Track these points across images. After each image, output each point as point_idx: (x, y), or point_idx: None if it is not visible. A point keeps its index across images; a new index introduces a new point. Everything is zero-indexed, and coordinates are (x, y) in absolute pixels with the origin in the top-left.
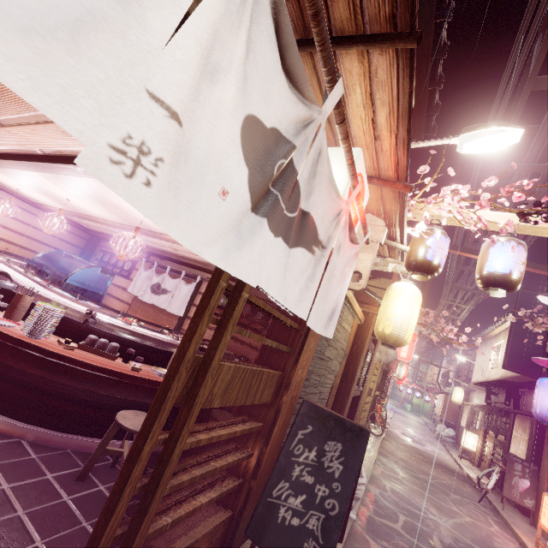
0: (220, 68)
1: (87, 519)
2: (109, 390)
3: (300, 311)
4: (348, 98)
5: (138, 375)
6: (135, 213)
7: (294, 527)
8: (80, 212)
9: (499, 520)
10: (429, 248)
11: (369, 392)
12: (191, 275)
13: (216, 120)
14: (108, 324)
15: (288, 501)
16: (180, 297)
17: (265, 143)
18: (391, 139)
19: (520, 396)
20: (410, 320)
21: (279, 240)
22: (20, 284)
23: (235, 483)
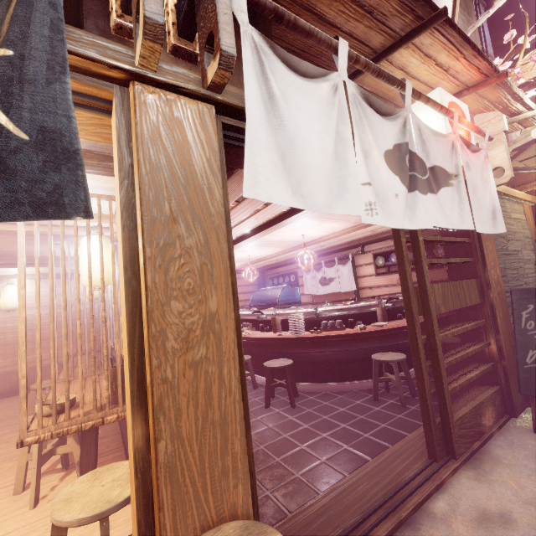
0: (368, 151)
1: (398, 414)
2: (356, 346)
3: (466, 226)
4: (407, 69)
5: (367, 331)
6: (293, 238)
7: None
8: (252, 260)
9: None
10: None
11: None
12: (341, 258)
13: (378, 171)
14: (326, 311)
15: None
16: (345, 277)
17: (395, 157)
18: (461, 62)
19: None
20: None
21: (428, 195)
22: (267, 314)
23: (488, 365)
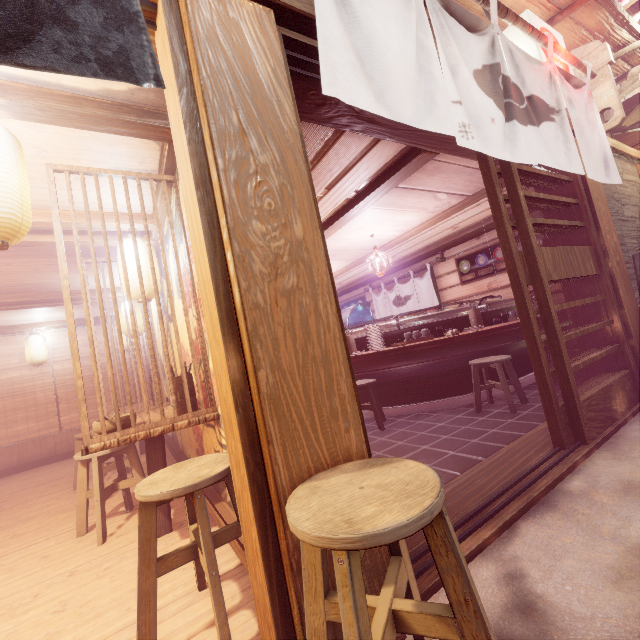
0: (454, 66)
1: (508, 419)
2: (449, 353)
3: (575, 169)
4: None
5: (460, 335)
6: (360, 243)
7: None
8: None
9: None
10: None
11: None
12: (417, 270)
13: (469, 90)
14: (408, 321)
15: None
16: (424, 292)
17: (486, 79)
18: None
19: None
20: None
21: (528, 127)
22: None
23: (613, 346)
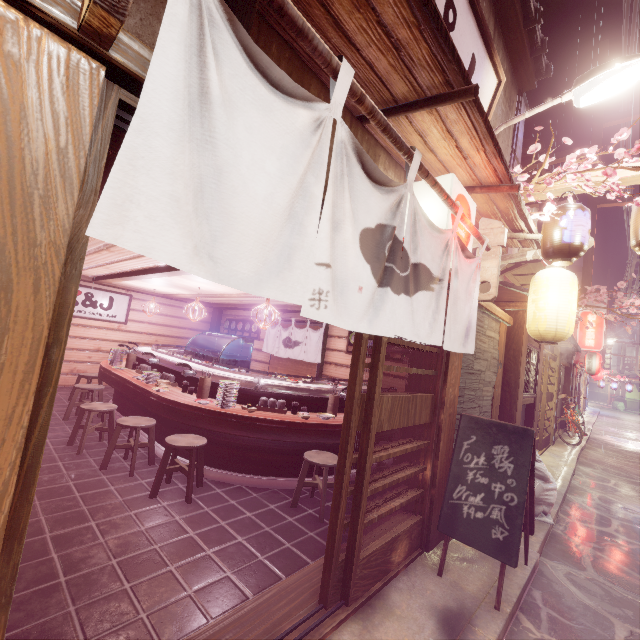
0: (340, 221)
1: (311, 531)
2: (291, 437)
3: (434, 340)
4: (427, 138)
5: (309, 422)
6: None
7: (480, 519)
8: (207, 293)
9: None
10: (564, 230)
11: (548, 397)
12: (315, 321)
13: (346, 252)
14: (271, 385)
15: (468, 500)
16: (312, 345)
17: (375, 239)
18: (481, 156)
19: None
20: (567, 309)
21: (401, 296)
22: (197, 370)
23: (418, 492)
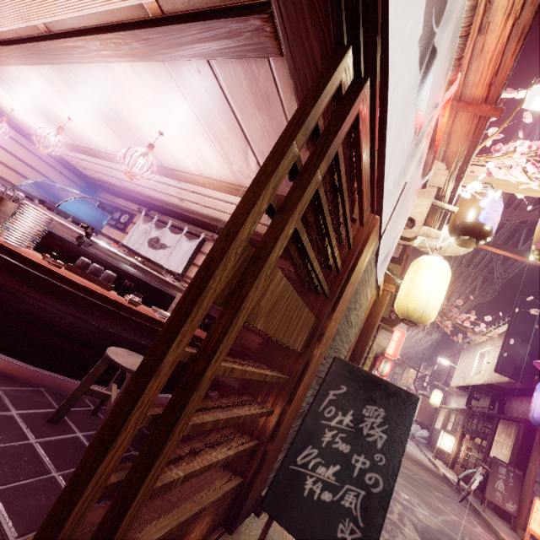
0: None
1: (59, 468)
2: (100, 320)
3: (385, 214)
4: None
5: (136, 309)
6: (148, 135)
7: (326, 504)
8: (81, 144)
9: (481, 521)
10: (482, 210)
11: None
12: (193, 233)
13: None
14: (105, 248)
15: (316, 471)
16: (180, 253)
17: None
18: (504, 30)
19: (505, 402)
20: (438, 296)
21: (417, 54)
22: (2, 190)
23: (251, 443)
